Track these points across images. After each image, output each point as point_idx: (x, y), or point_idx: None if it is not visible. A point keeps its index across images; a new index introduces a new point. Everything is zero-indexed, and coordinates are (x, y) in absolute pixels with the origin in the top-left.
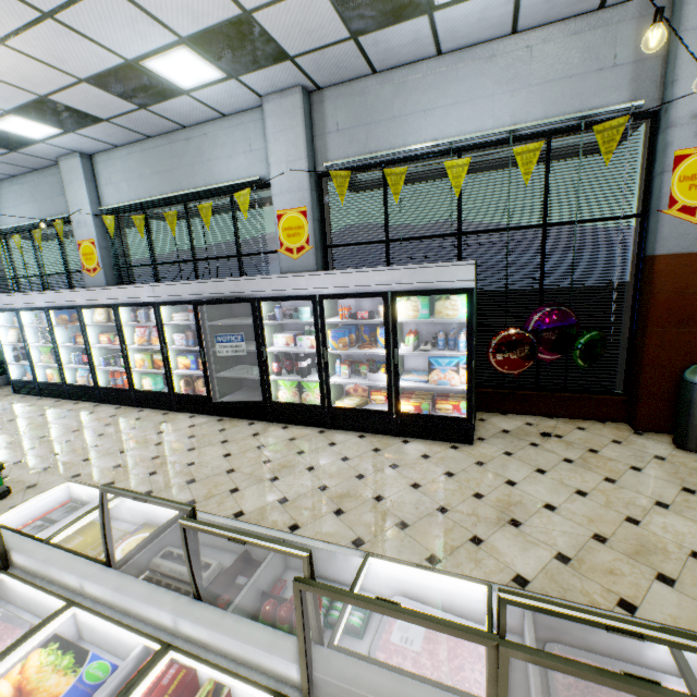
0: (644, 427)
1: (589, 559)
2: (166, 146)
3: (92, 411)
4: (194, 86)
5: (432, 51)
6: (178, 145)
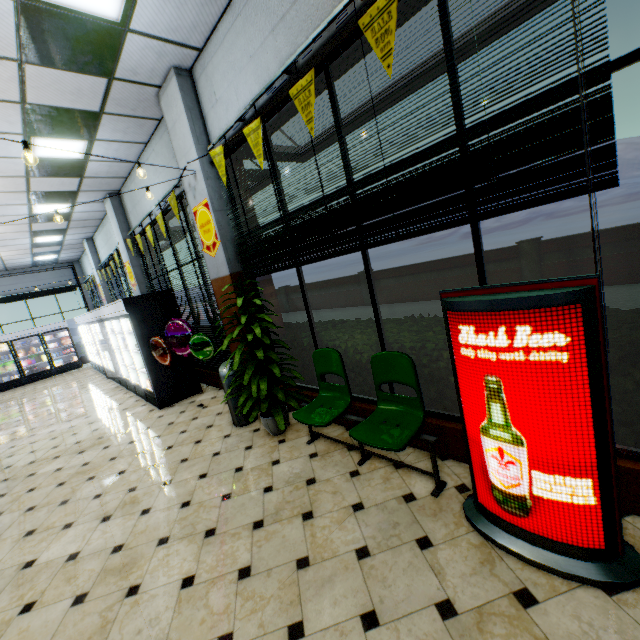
0: None
1: (64, 471)
2: (103, 230)
3: (94, 379)
4: (69, 210)
5: (130, 163)
6: (105, 228)
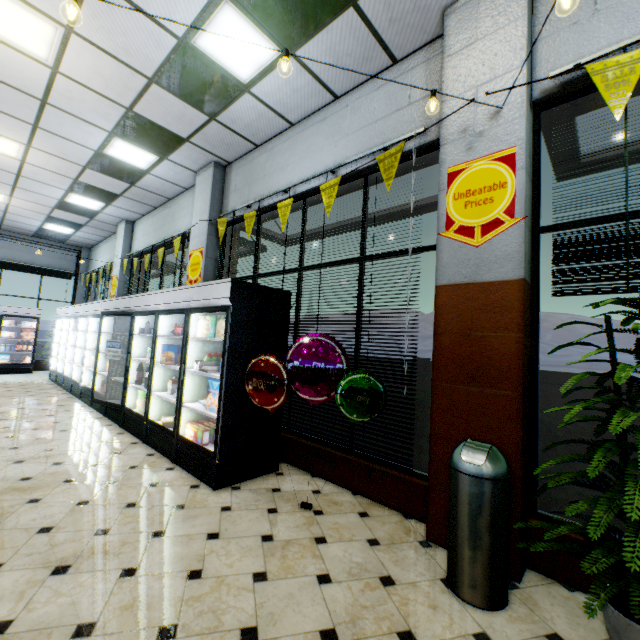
0: (437, 536)
1: None
2: (162, 213)
3: (55, 395)
4: (148, 167)
5: (284, 123)
6: (166, 211)
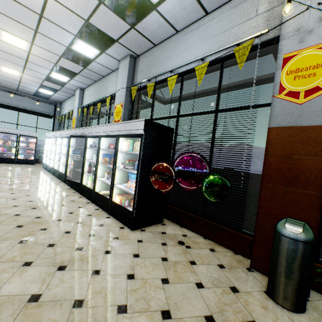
0: (257, 266)
1: (44, 308)
2: (99, 84)
3: (46, 176)
4: (94, 57)
5: (173, 30)
6: (101, 83)
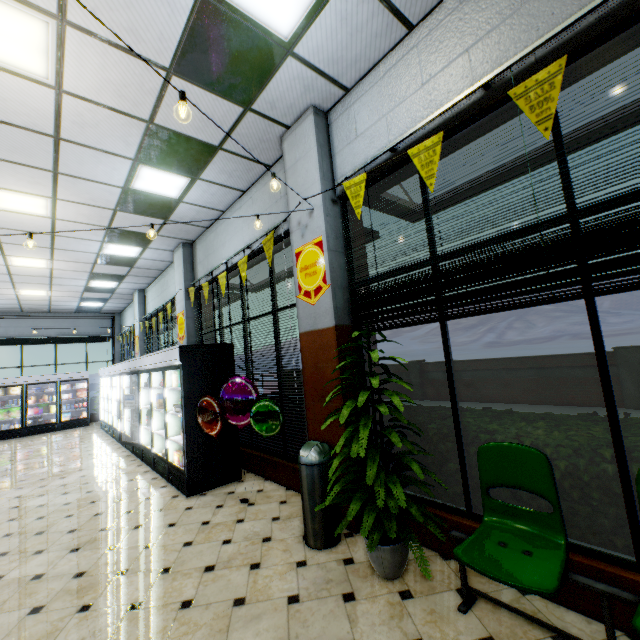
0: None
1: (45, 582)
2: (160, 281)
3: (101, 441)
4: (137, 255)
5: (218, 212)
6: (163, 280)
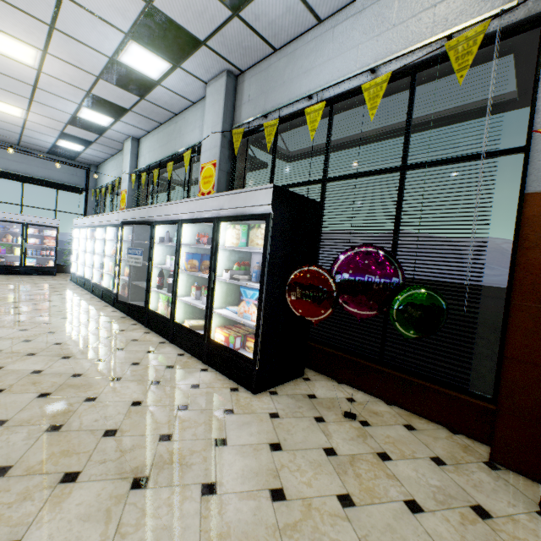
0: (505, 459)
1: None
2: (167, 129)
3: (79, 295)
4: (159, 77)
5: (312, 19)
6: (172, 127)
